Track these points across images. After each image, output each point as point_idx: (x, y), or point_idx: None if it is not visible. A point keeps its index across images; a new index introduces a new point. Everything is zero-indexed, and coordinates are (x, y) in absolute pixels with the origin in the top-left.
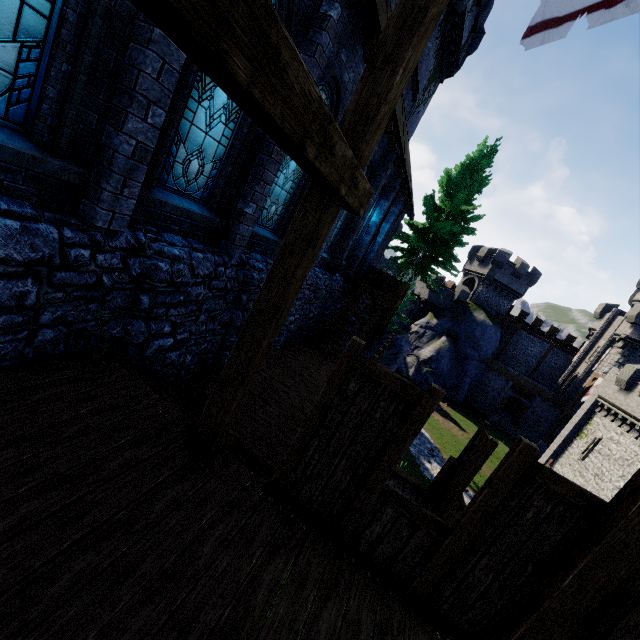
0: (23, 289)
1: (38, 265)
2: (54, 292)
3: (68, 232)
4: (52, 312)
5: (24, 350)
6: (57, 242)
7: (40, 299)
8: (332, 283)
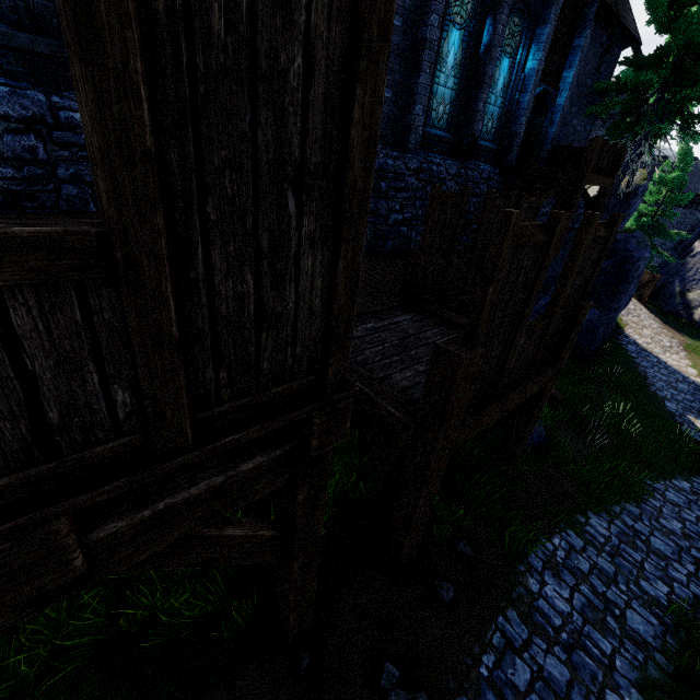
0: (30, 144)
1: (36, 124)
2: (60, 150)
3: (57, 99)
4: (66, 169)
5: (60, 203)
6: (45, 104)
7: (51, 156)
8: (467, 173)
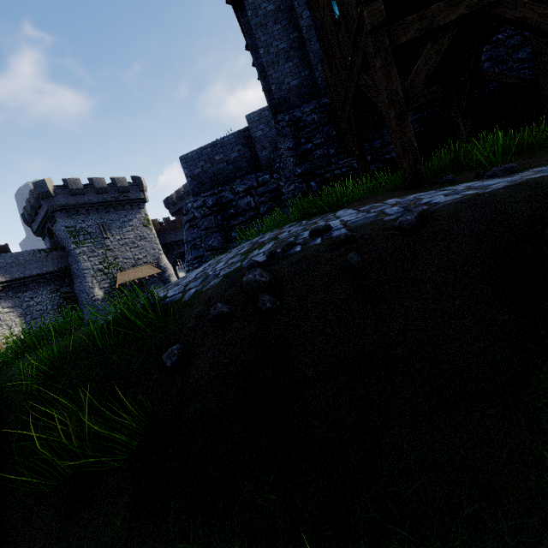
0: None
1: None
2: None
3: None
4: None
5: None
6: None
7: None
8: None
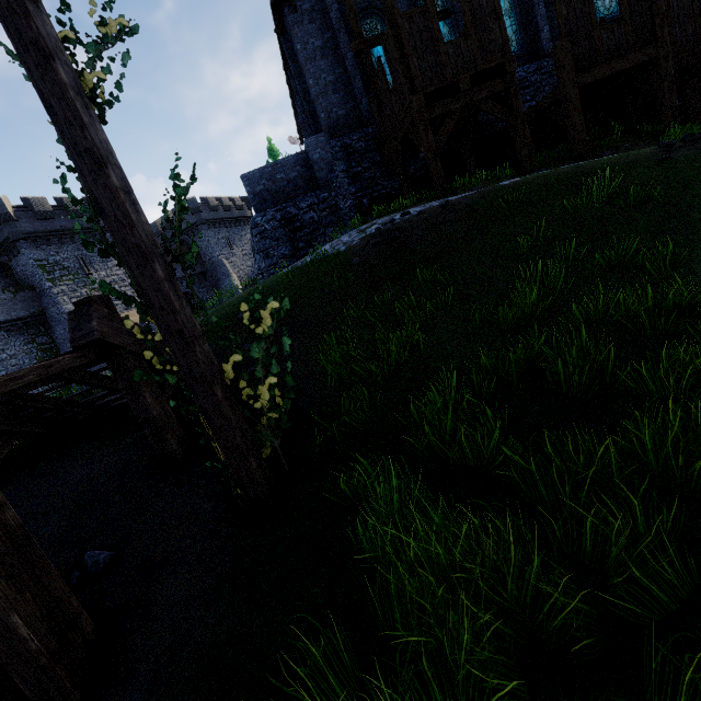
0: None
1: None
2: None
3: None
4: None
5: None
6: None
7: None
8: None
